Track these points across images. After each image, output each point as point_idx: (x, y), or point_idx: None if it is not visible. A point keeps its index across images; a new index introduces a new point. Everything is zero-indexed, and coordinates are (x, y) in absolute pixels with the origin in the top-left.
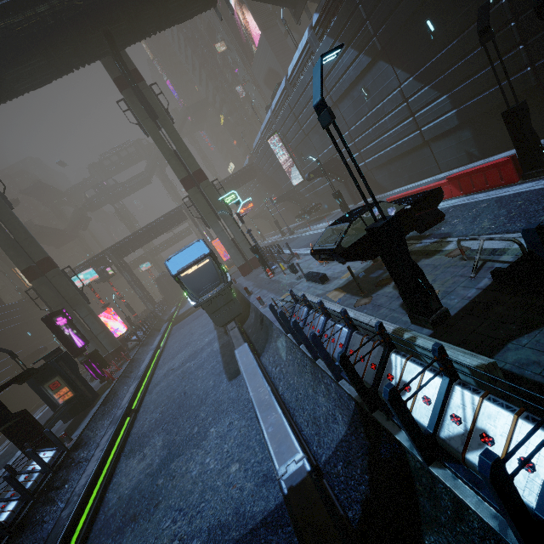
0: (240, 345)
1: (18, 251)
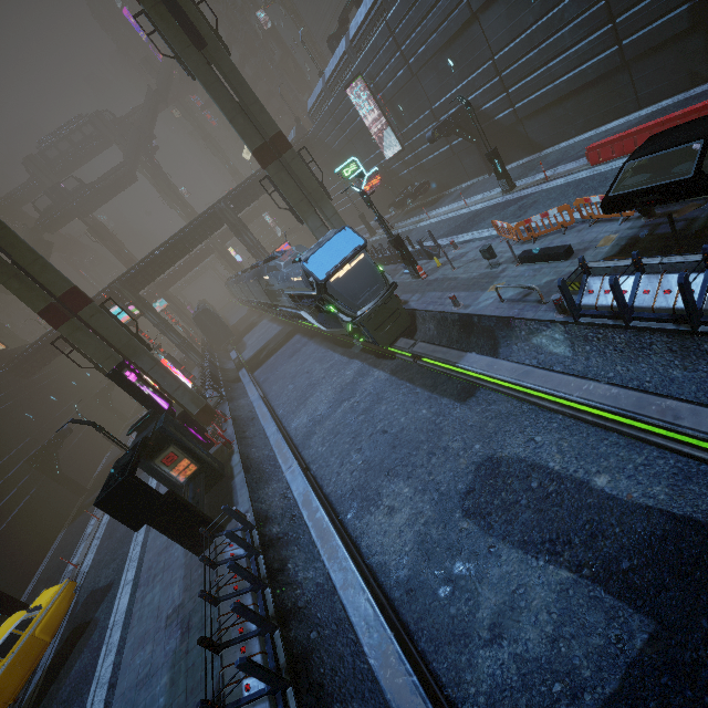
0: (460, 357)
1: (25, 281)
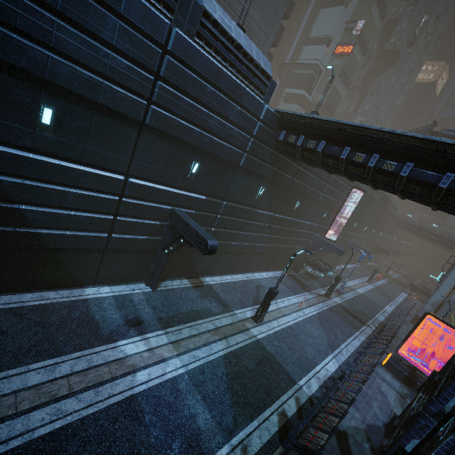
0: None
1: None
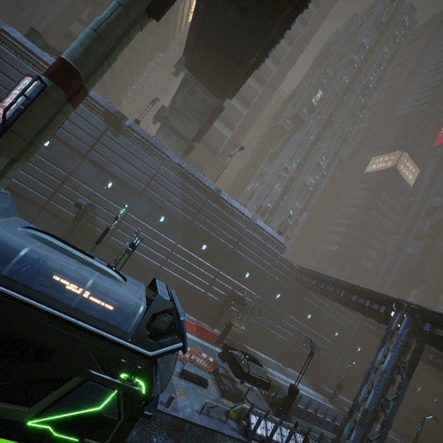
0: None
1: None
